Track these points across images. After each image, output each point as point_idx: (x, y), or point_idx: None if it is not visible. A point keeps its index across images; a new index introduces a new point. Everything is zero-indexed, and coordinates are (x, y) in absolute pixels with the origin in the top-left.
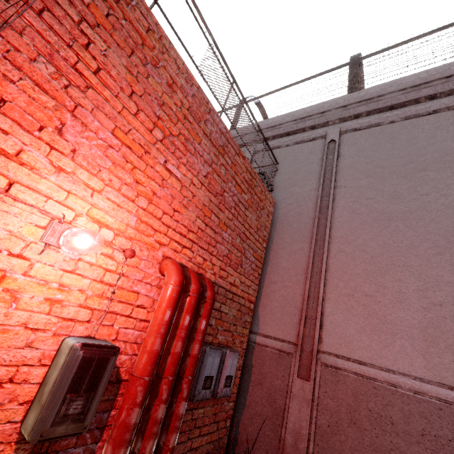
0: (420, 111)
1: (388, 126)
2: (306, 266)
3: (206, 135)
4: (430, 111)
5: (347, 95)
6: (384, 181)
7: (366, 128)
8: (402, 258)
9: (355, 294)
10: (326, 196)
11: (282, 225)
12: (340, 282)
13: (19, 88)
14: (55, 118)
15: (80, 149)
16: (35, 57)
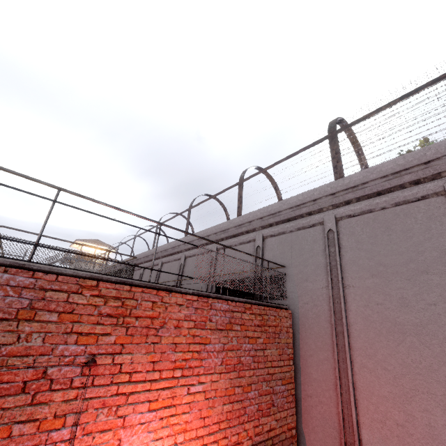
0: (408, 197)
1: (380, 213)
2: (335, 380)
3: (213, 329)
4: (419, 196)
5: (332, 182)
6: (389, 284)
7: (360, 215)
8: (424, 383)
9: (386, 421)
10: (337, 298)
11: (304, 328)
12: (370, 405)
13: (93, 444)
14: (115, 440)
15: (133, 444)
16: (96, 414)
